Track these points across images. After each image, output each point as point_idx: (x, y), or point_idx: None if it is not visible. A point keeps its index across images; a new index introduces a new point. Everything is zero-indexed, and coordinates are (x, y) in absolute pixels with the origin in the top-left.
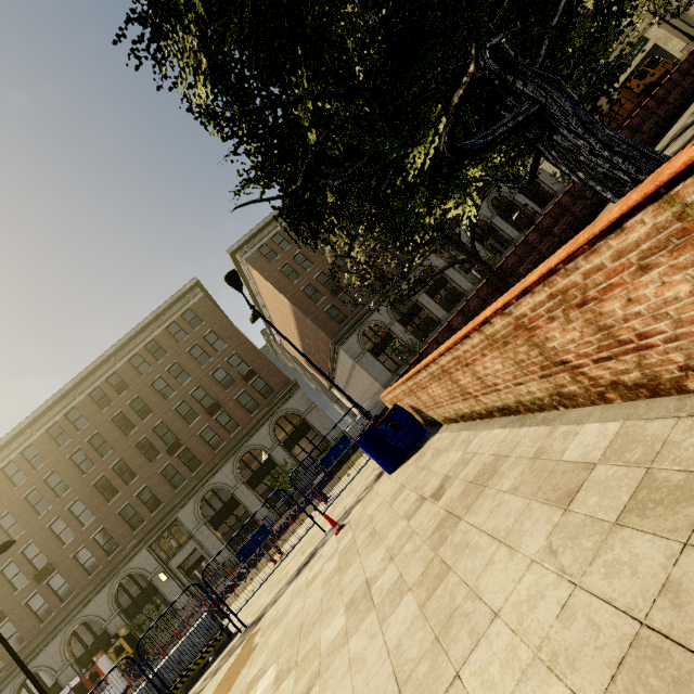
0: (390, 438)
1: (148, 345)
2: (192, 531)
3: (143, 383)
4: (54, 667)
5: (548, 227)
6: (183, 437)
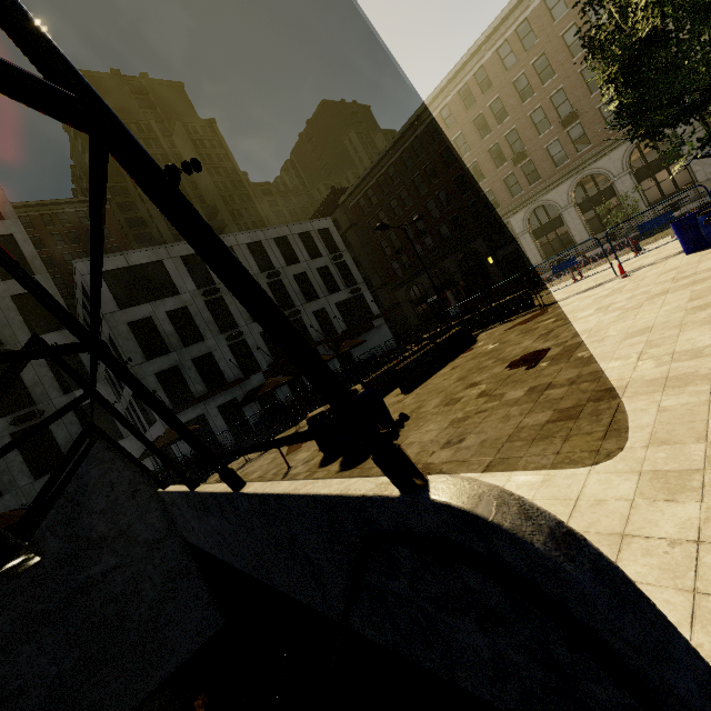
0: (702, 229)
1: (518, 27)
2: (517, 236)
3: (505, 81)
4: (425, 286)
5: None
6: (530, 148)
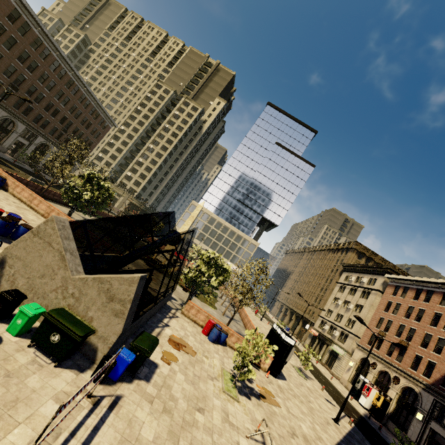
0: None
1: None
2: None
3: None
4: None
5: (56, 195)
6: None
